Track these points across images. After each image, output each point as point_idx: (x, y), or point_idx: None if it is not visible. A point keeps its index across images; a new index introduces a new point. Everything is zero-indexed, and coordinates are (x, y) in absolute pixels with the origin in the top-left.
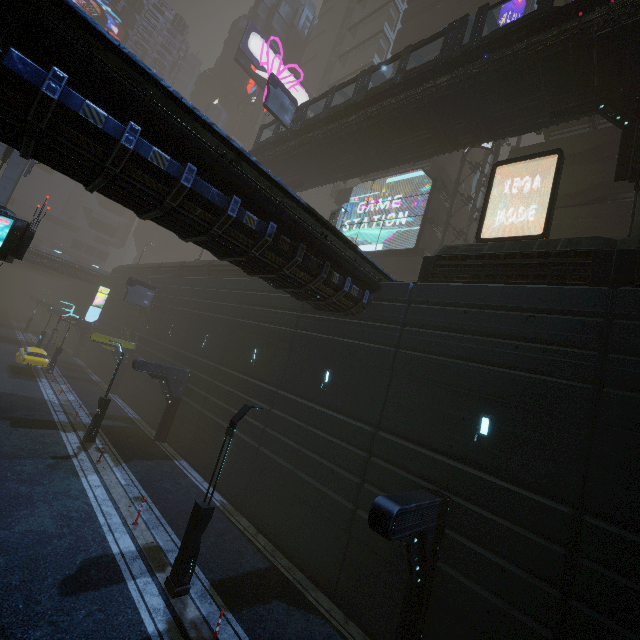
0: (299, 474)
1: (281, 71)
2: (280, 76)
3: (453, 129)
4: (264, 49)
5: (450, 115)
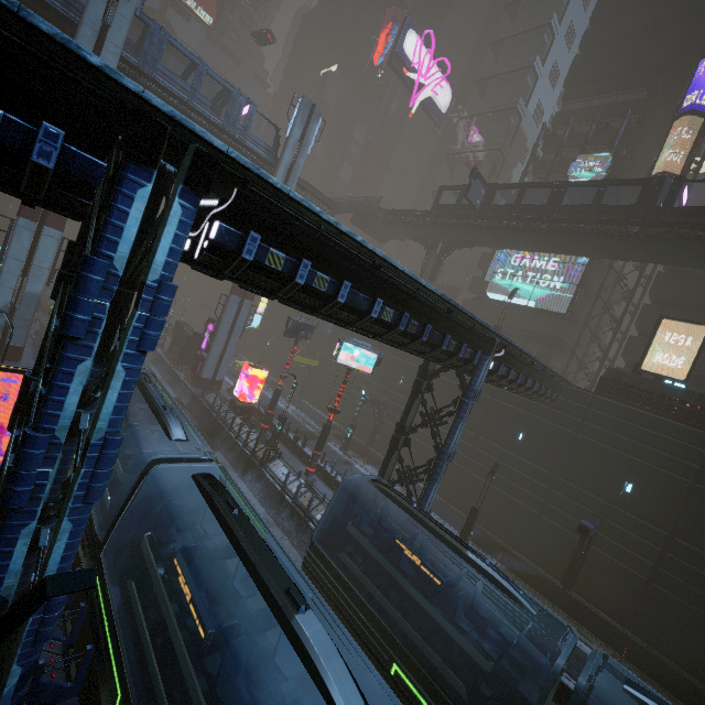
0: (499, 490)
1: (430, 68)
2: (428, 74)
3: (629, 252)
4: (417, 46)
5: (631, 247)
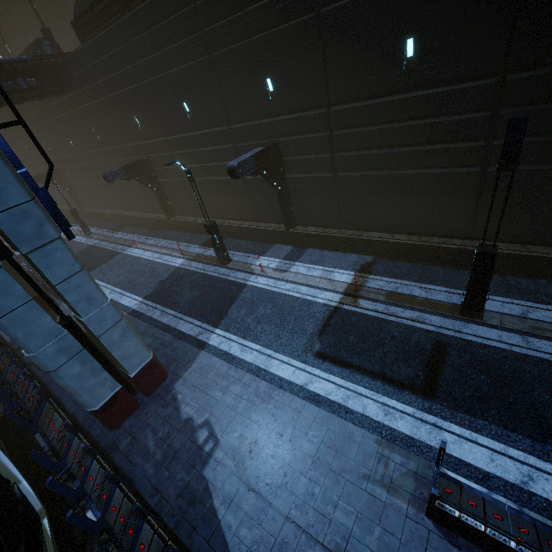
0: None
1: None
2: None
3: None
4: None
5: None
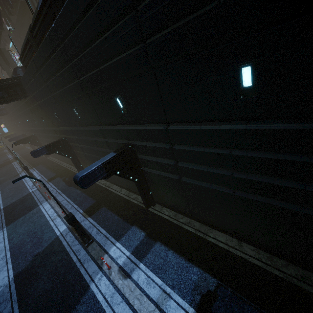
0: None
1: None
2: None
3: None
4: None
5: None
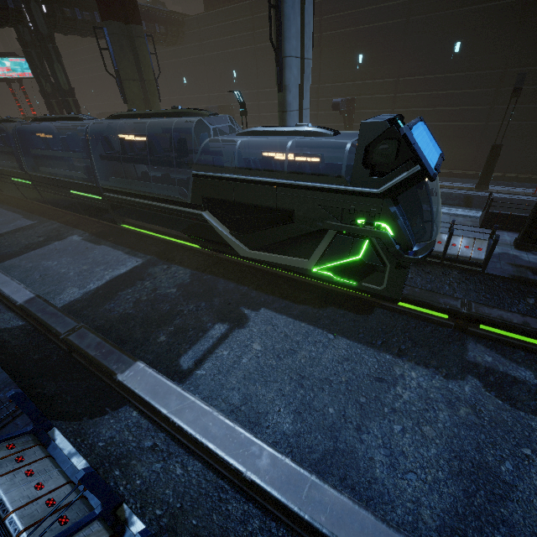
0: None
1: None
2: None
3: None
4: None
5: None
